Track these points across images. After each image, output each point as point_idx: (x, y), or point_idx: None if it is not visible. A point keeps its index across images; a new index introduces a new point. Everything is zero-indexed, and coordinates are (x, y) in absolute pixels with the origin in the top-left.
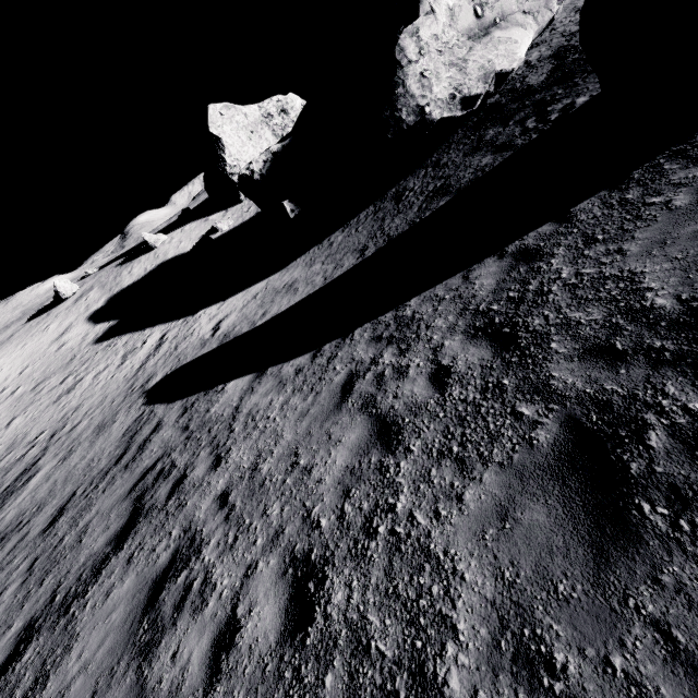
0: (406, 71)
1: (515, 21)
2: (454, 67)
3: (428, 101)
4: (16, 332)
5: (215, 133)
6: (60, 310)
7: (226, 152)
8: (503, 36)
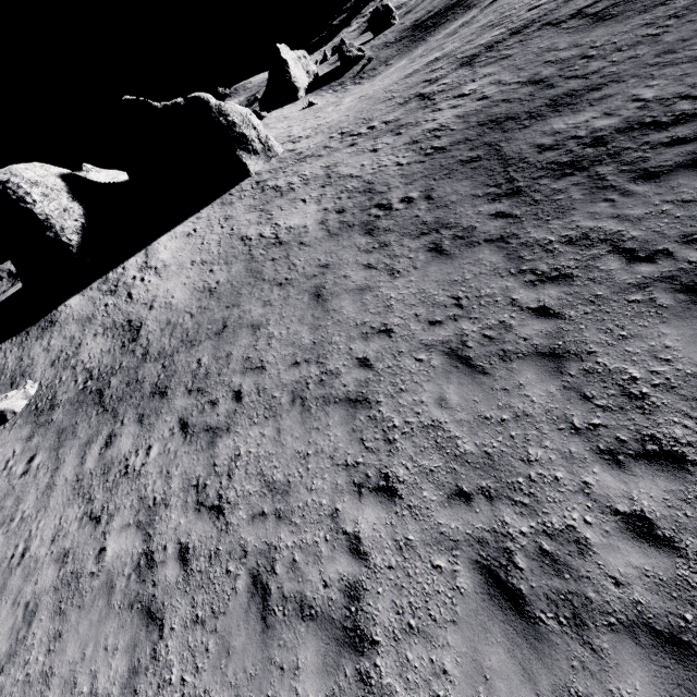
0: None
1: None
2: None
3: None
4: None
5: (284, 57)
6: None
7: (290, 69)
8: None
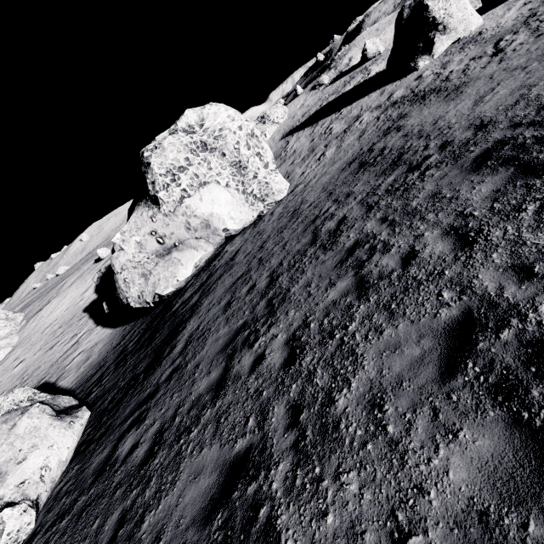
0: (117, 276)
1: (190, 244)
2: (143, 276)
3: (129, 295)
4: (88, 269)
5: None
6: (98, 267)
7: None
8: (178, 257)
